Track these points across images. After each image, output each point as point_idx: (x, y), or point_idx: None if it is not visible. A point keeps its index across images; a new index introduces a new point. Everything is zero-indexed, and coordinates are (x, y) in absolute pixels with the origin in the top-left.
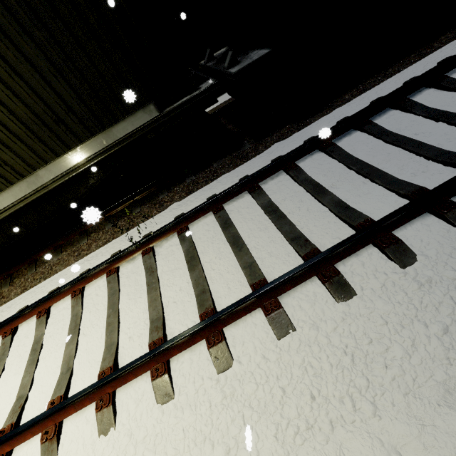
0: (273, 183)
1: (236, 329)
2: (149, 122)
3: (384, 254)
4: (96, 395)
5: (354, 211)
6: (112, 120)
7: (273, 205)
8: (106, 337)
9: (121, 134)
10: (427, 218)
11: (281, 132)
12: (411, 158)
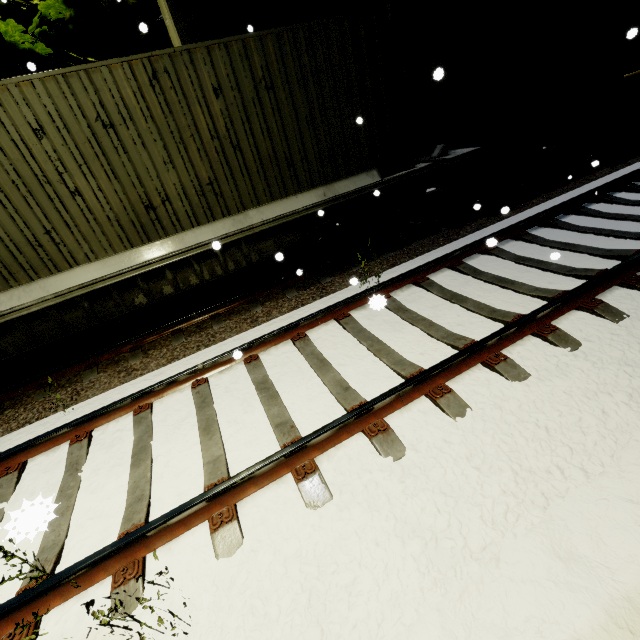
0: (507, 247)
1: (562, 325)
2: (371, 185)
3: None
4: (426, 386)
5: (619, 250)
6: (336, 177)
7: (524, 257)
8: (384, 358)
9: (342, 190)
10: None
11: (478, 223)
12: None
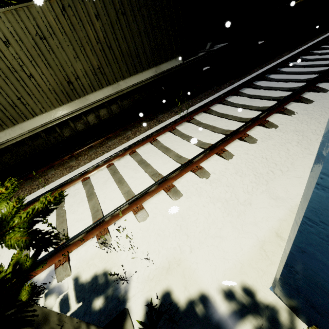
0: (244, 91)
1: (270, 120)
2: (178, 65)
3: (315, 92)
4: (215, 150)
5: (293, 87)
6: (160, 62)
7: (252, 95)
8: (195, 143)
9: (164, 69)
10: (323, 83)
11: (230, 82)
12: (303, 75)
